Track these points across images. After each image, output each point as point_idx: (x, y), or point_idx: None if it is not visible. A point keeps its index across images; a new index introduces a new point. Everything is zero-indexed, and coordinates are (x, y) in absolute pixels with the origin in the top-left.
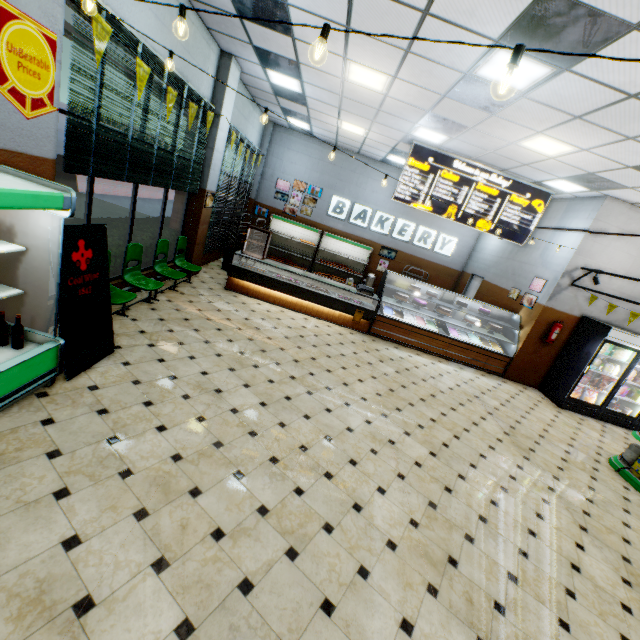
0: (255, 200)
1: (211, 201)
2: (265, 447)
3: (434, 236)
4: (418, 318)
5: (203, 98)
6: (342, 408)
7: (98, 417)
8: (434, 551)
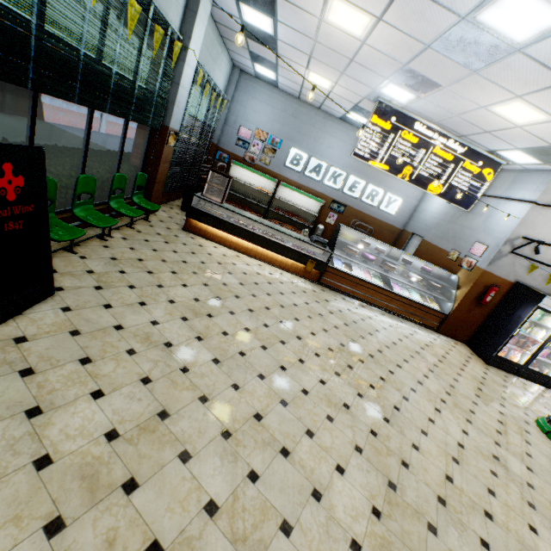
0: (217, 145)
1: (174, 140)
2: (216, 417)
3: (381, 195)
4: (365, 272)
5: (170, 24)
6: (296, 365)
7: (19, 380)
8: (400, 550)
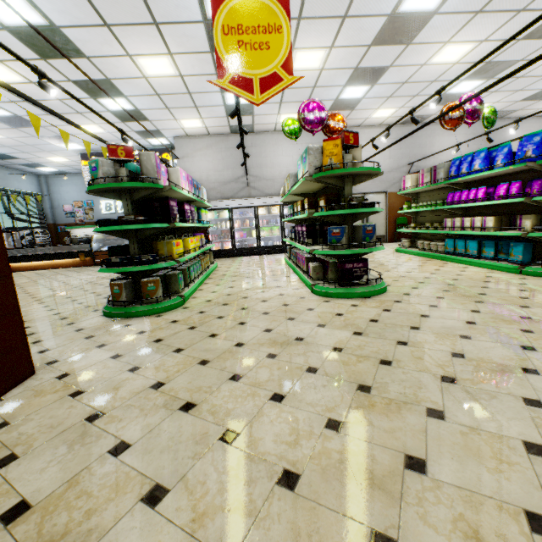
0: (56, 224)
1: None
2: None
3: None
4: None
5: None
6: None
7: None
8: None
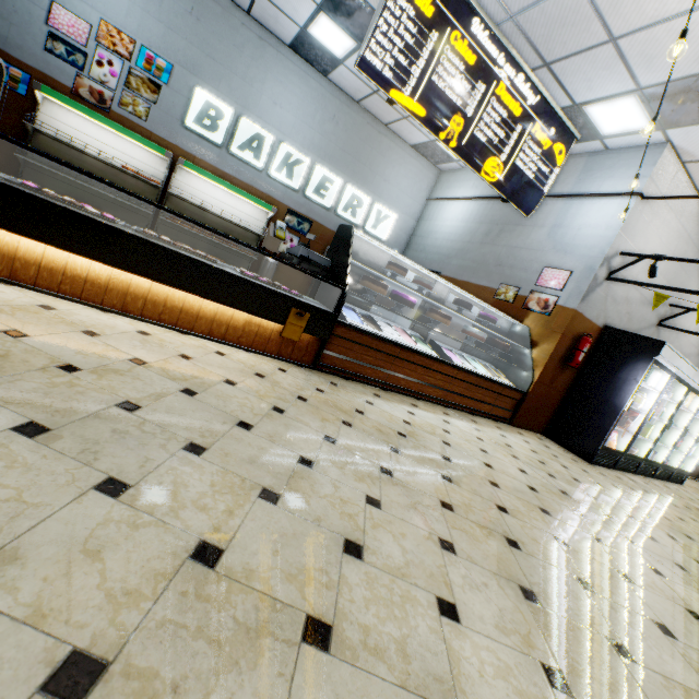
0: None
1: None
2: None
3: (367, 205)
4: (399, 330)
5: None
6: None
7: None
8: None
